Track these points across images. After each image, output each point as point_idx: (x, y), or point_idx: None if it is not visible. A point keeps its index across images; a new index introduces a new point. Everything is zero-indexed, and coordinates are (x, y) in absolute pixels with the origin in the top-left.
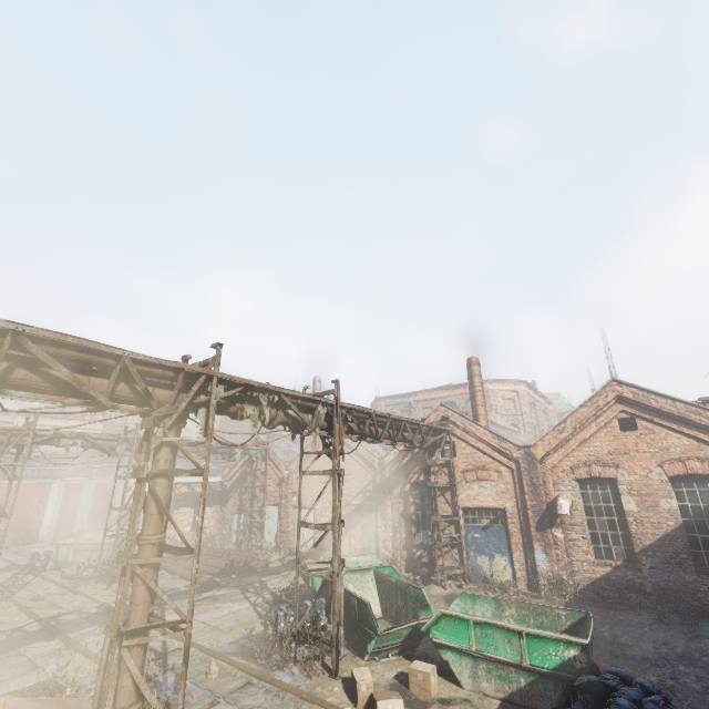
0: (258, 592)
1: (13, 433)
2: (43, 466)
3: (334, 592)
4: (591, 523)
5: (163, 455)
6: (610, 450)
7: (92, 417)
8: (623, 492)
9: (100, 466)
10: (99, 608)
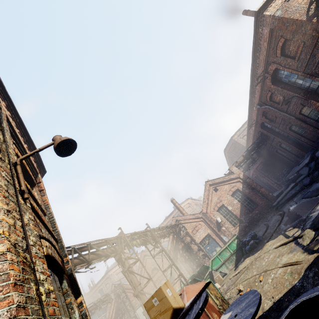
0: None
1: None
2: None
3: (185, 279)
4: (227, 219)
5: (126, 262)
6: (217, 198)
7: None
8: (226, 206)
9: None
10: None
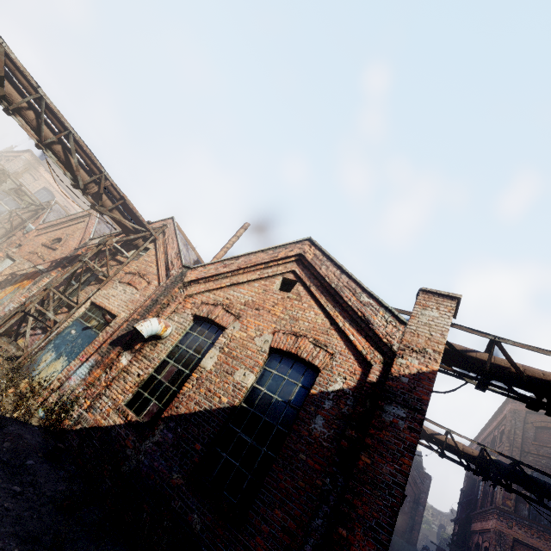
0: None
1: None
2: None
3: None
4: (162, 365)
5: None
6: (249, 301)
7: None
8: (217, 344)
9: None
10: None
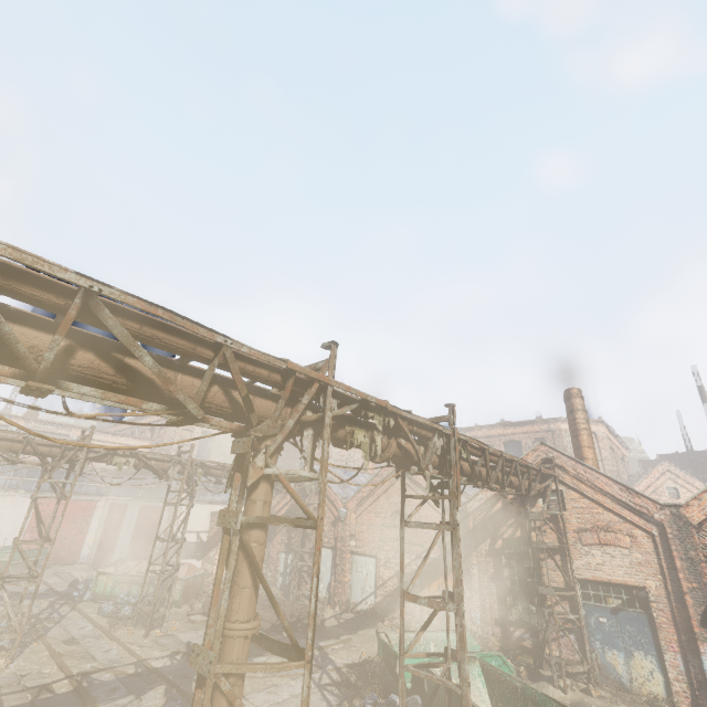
0: (320, 664)
1: (68, 447)
2: (91, 482)
3: None
4: None
5: (261, 495)
6: None
7: (141, 434)
8: None
9: (146, 487)
10: (136, 667)
